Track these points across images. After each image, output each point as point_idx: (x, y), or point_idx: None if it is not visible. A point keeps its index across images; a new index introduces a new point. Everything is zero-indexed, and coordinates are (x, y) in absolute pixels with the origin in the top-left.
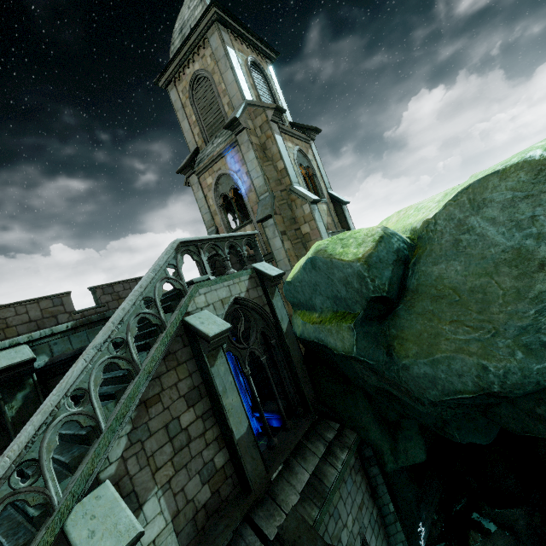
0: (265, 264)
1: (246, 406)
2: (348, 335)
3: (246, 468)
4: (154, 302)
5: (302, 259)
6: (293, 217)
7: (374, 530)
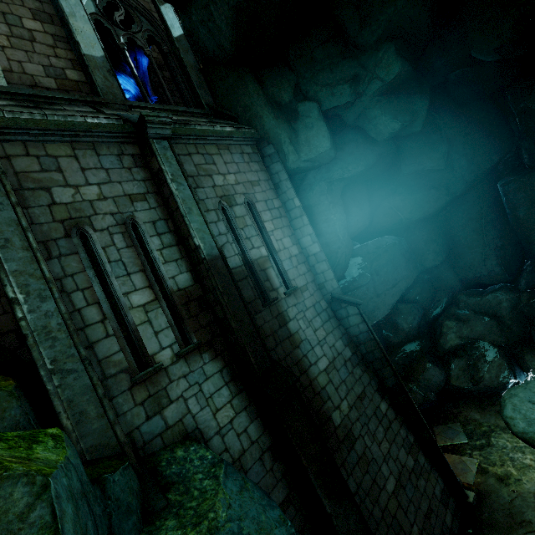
0: None
1: None
2: None
3: (94, 77)
4: None
5: None
6: None
7: (271, 210)
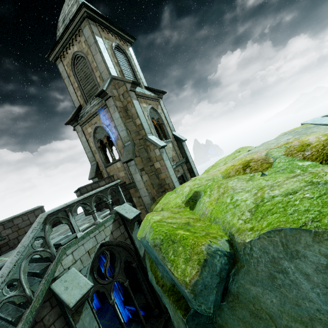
0: (126, 205)
1: (119, 301)
2: (182, 325)
3: None
4: (19, 281)
5: (148, 223)
6: (148, 157)
7: None
